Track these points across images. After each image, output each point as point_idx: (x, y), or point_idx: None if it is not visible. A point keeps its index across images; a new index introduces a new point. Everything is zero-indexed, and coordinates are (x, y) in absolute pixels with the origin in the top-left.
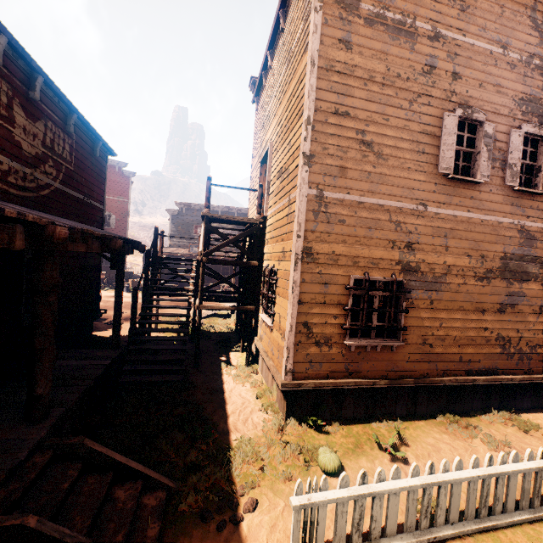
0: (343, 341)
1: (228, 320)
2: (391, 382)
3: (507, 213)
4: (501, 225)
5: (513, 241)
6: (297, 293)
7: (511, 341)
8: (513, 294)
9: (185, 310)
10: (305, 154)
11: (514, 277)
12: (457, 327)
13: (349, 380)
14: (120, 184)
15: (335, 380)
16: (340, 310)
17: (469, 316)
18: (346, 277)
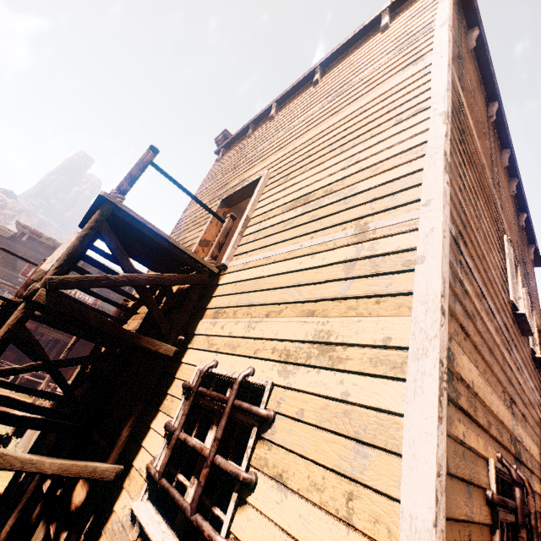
0: None
1: None
2: None
3: (534, 384)
4: (536, 399)
5: None
6: (442, 521)
7: None
8: None
9: None
10: (446, 156)
11: None
12: None
13: None
14: None
15: None
16: None
17: None
18: (484, 461)
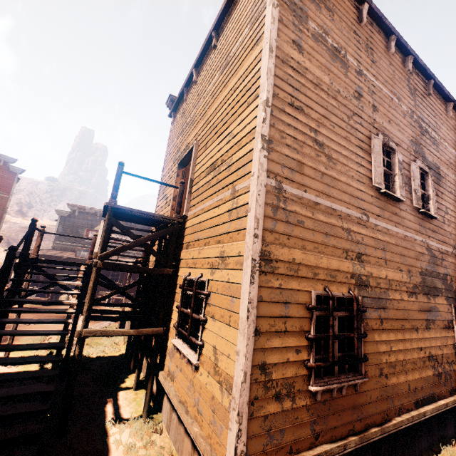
0: (307, 386)
1: (116, 338)
2: (361, 438)
3: (418, 231)
4: (416, 242)
5: (424, 257)
6: (253, 317)
7: (437, 359)
8: (432, 310)
9: (58, 325)
10: (264, 137)
11: (430, 292)
12: (403, 349)
13: (317, 450)
14: (3, 179)
15: (301, 455)
16: (303, 339)
17: (409, 336)
18: (307, 292)
